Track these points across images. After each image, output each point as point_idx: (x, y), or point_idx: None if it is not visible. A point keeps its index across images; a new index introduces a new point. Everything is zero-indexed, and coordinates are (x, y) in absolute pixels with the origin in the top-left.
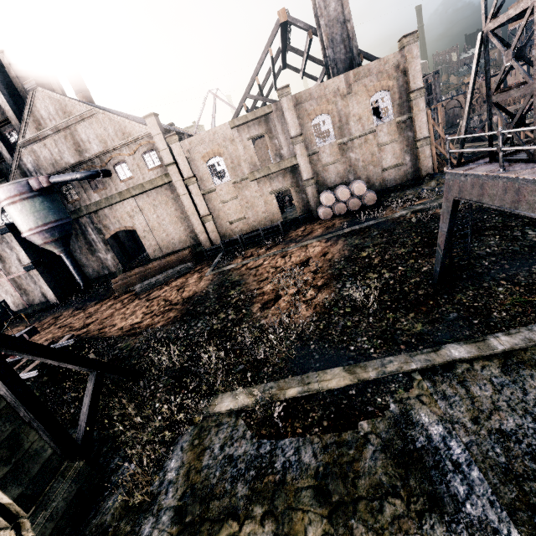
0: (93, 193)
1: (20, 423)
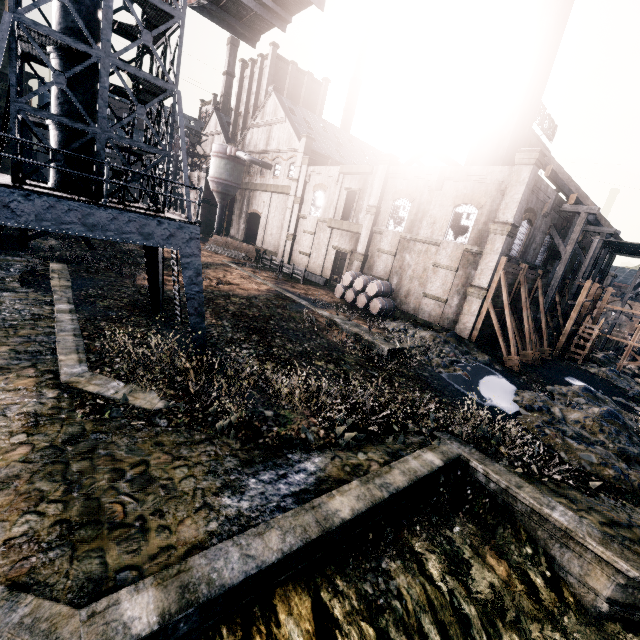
0: (259, 176)
1: None
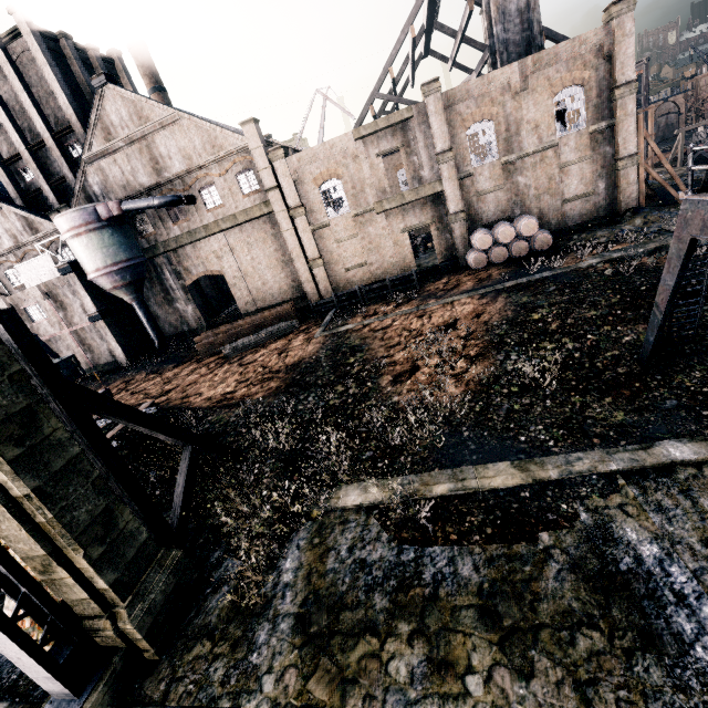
0: (172, 225)
1: (114, 498)
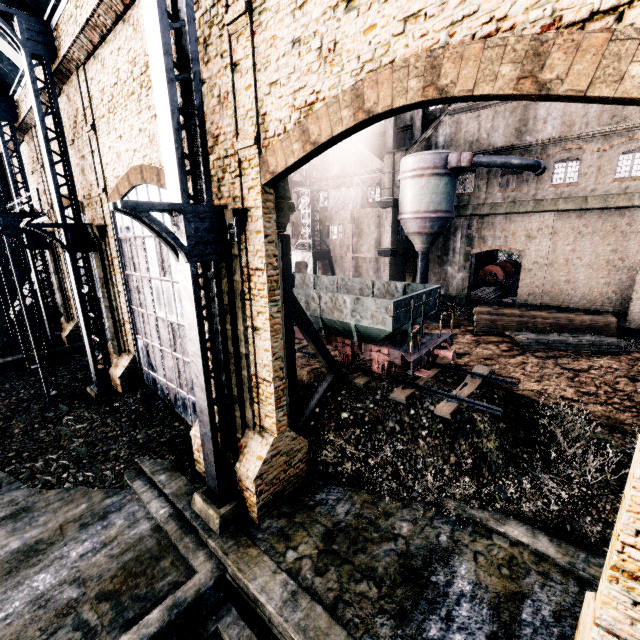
0: (497, 190)
1: None
